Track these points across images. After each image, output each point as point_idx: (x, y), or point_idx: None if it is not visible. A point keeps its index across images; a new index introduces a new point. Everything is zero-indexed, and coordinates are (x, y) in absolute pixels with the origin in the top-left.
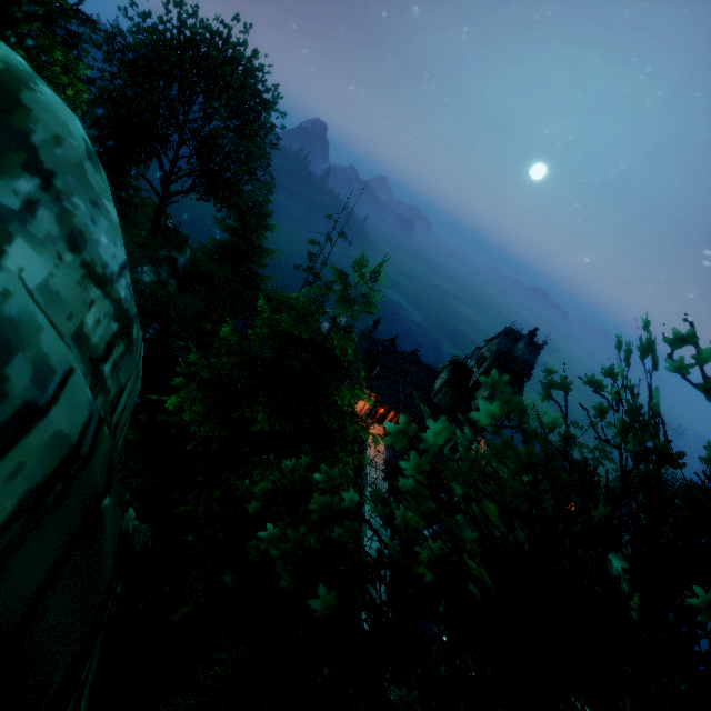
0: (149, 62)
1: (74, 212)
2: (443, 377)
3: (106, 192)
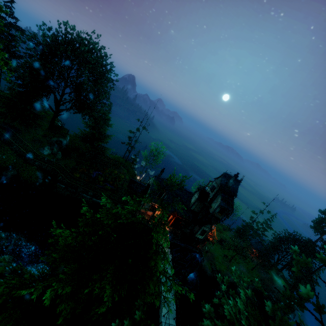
0: (50, 50)
1: None
2: (195, 196)
3: None
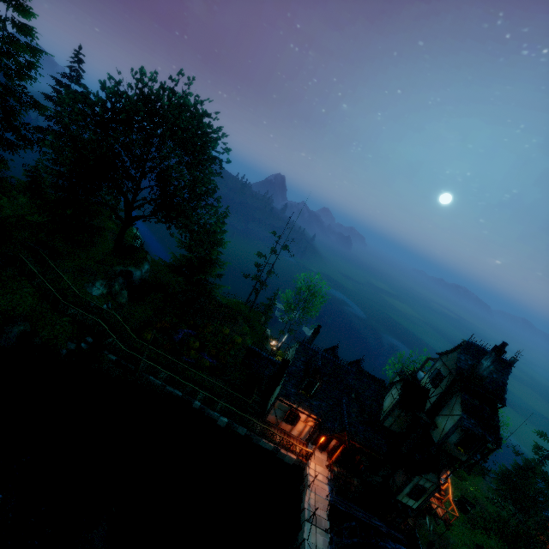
0: (112, 114)
1: None
2: (393, 395)
3: None
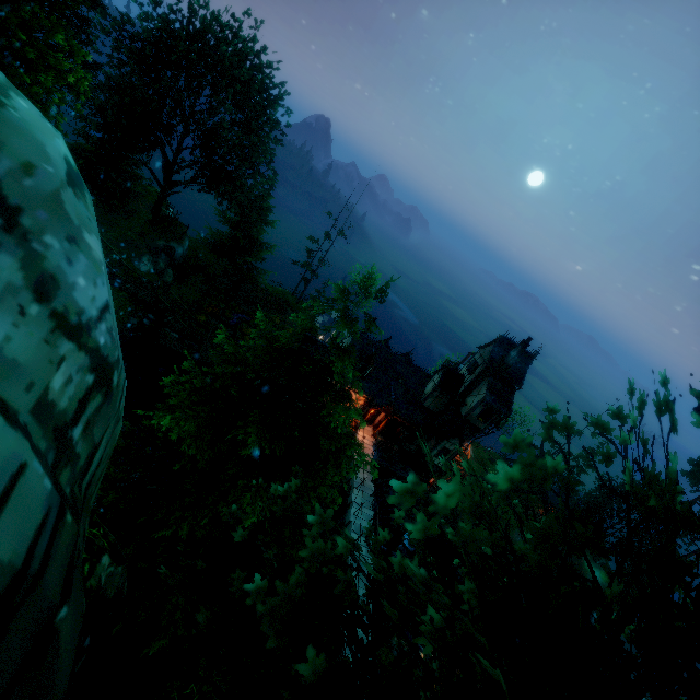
0: (157, 52)
1: (45, 253)
2: (435, 381)
3: (88, 222)
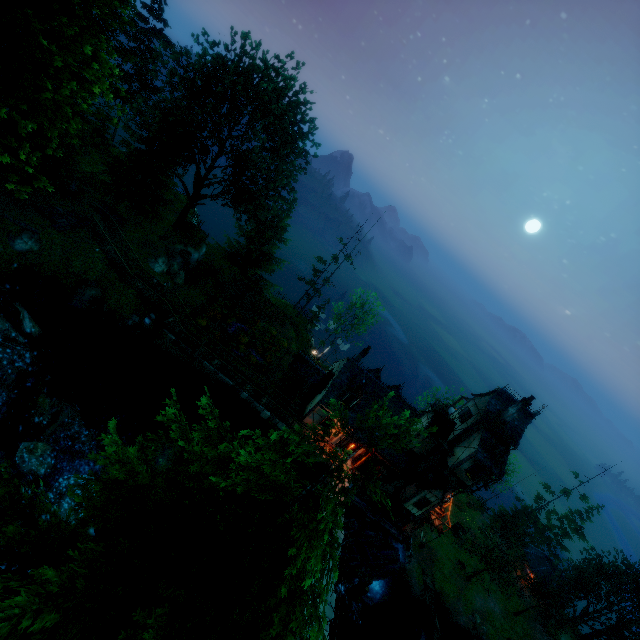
0: (206, 82)
1: None
2: (423, 422)
3: None
